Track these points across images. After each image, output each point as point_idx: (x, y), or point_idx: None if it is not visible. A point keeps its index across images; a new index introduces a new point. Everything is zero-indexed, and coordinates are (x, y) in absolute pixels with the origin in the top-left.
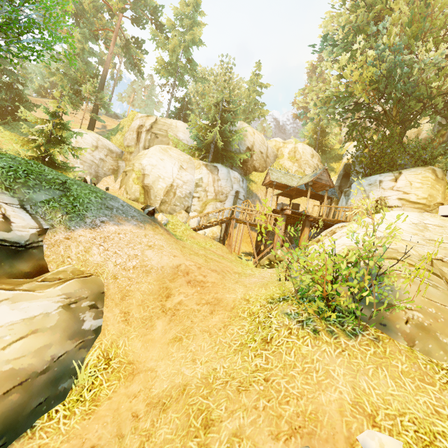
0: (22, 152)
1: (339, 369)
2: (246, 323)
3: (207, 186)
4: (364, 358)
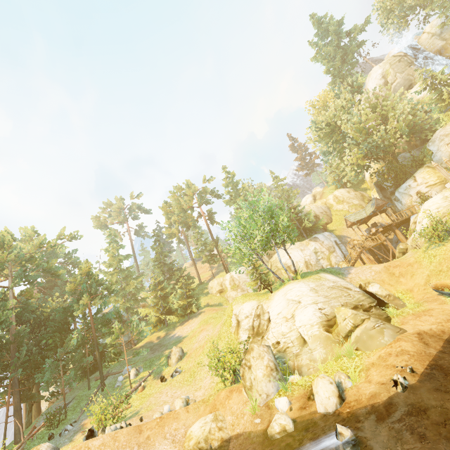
0: (219, 300)
1: None
2: (425, 260)
3: (321, 249)
4: None
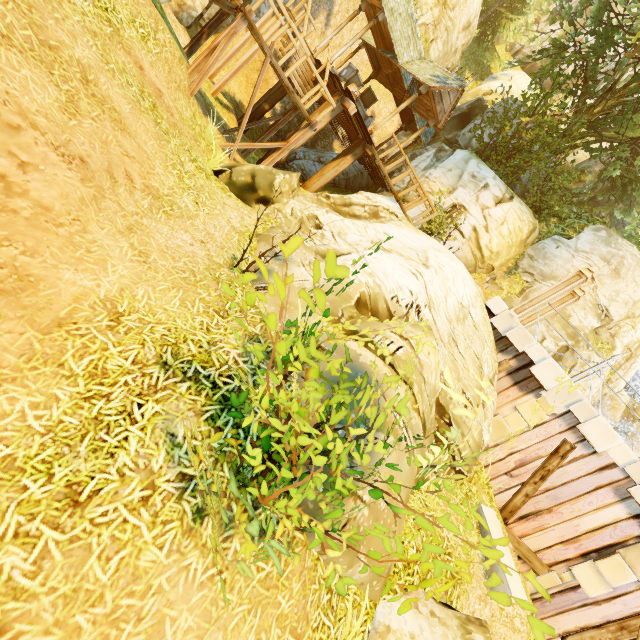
0: None
1: (187, 617)
2: (66, 397)
3: None
4: (245, 589)
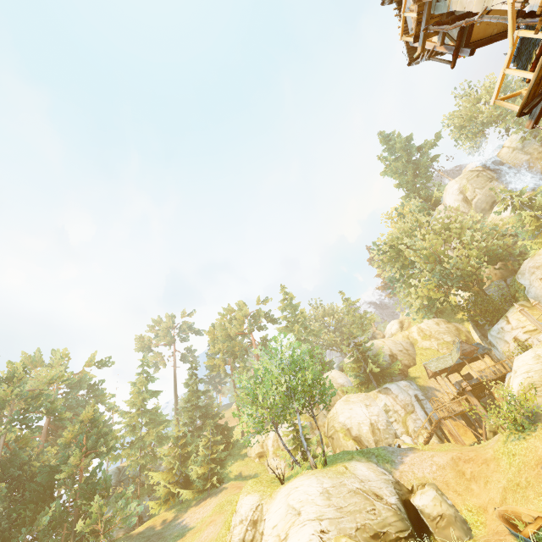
0: (257, 470)
1: (537, 442)
2: (504, 457)
3: (393, 407)
4: (541, 434)
